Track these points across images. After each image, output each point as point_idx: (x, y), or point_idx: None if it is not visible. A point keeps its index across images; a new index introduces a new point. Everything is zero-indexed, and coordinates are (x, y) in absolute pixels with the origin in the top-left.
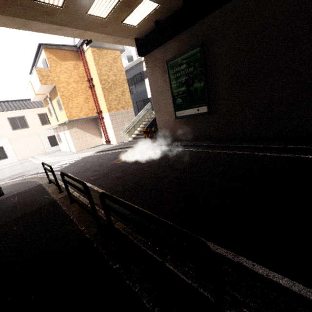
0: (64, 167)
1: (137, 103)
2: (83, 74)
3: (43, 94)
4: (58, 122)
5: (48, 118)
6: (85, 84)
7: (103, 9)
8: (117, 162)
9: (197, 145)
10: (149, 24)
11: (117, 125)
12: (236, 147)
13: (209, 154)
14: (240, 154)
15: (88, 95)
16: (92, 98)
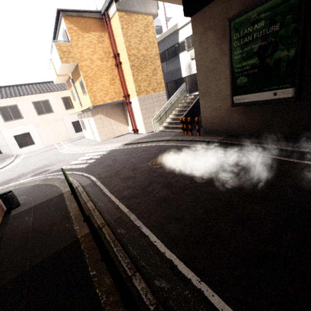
0: (89, 164)
1: (168, 84)
2: (108, 49)
3: (65, 75)
4: (81, 107)
5: (72, 102)
6: (111, 61)
7: None
8: (154, 165)
9: (273, 148)
10: None
11: (146, 111)
12: None
13: None
14: None
15: (114, 75)
16: (118, 78)
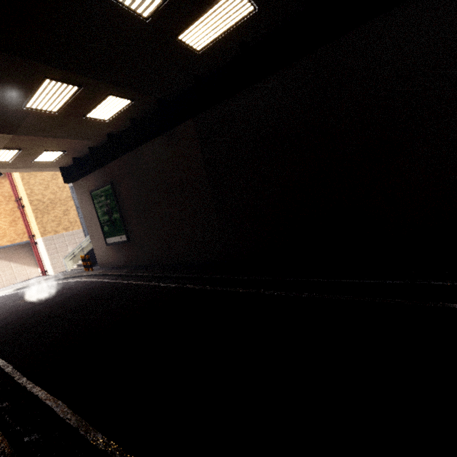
0: None
1: None
2: (10, 193)
3: None
4: None
5: None
6: (12, 204)
7: (1, 158)
8: (22, 301)
9: (114, 274)
10: (68, 159)
11: (55, 251)
12: (134, 276)
13: (106, 285)
14: (124, 284)
15: (17, 217)
16: (22, 219)
